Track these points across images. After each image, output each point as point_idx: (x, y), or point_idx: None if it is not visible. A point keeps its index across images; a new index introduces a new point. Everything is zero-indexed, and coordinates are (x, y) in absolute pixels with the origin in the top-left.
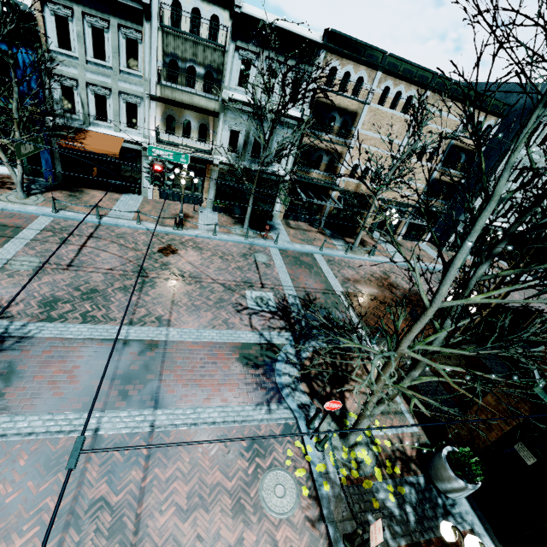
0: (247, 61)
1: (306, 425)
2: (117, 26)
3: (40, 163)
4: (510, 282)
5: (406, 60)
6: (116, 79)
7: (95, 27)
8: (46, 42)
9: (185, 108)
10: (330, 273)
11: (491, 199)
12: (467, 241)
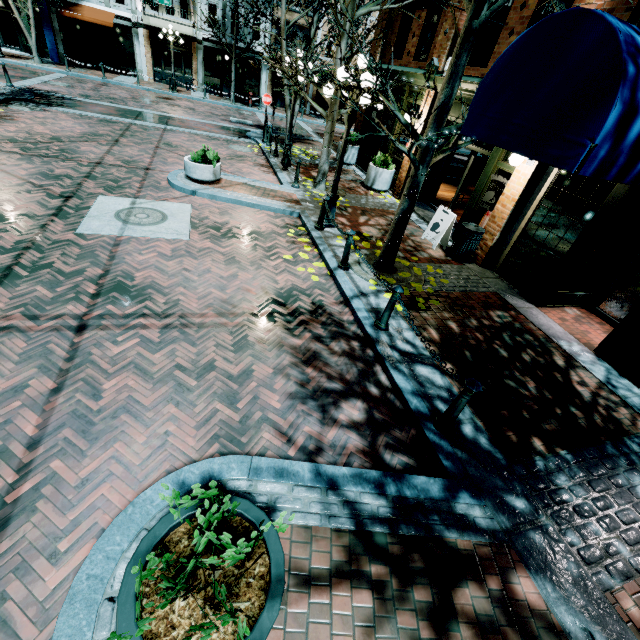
0: None
1: (262, 141)
2: None
3: (44, 42)
4: None
5: None
6: None
7: None
8: None
9: None
10: (306, 126)
11: None
12: None
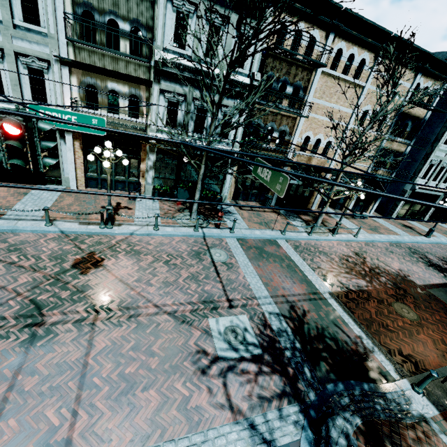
0: (183, 15)
1: None
2: None
3: None
4: None
5: (361, 16)
6: (8, 34)
7: None
8: None
9: (108, 75)
10: (304, 264)
11: None
12: None
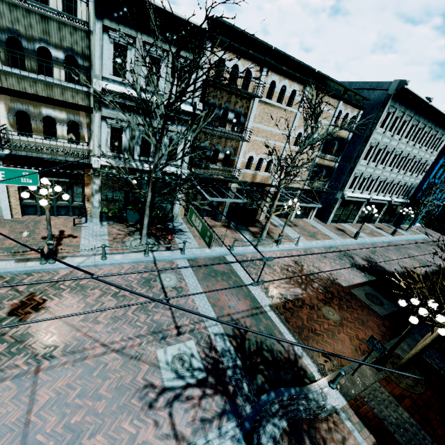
0: (121, 46)
1: None
2: None
3: None
4: None
5: (289, 55)
6: None
7: None
8: None
9: (42, 101)
10: (249, 279)
11: None
12: None
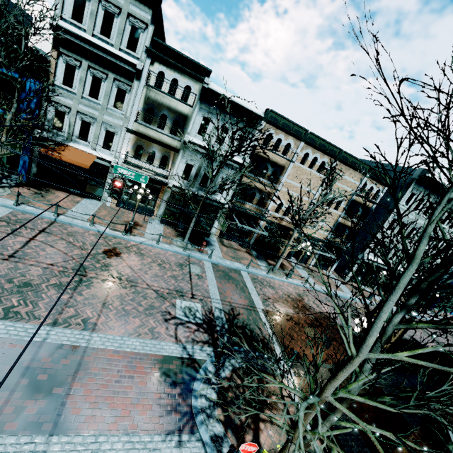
0: (207, 119)
1: None
2: (113, 79)
3: (18, 163)
4: (408, 322)
5: (321, 138)
6: (103, 113)
7: (95, 76)
8: (53, 79)
9: (153, 142)
10: (253, 290)
11: (413, 261)
12: (392, 296)
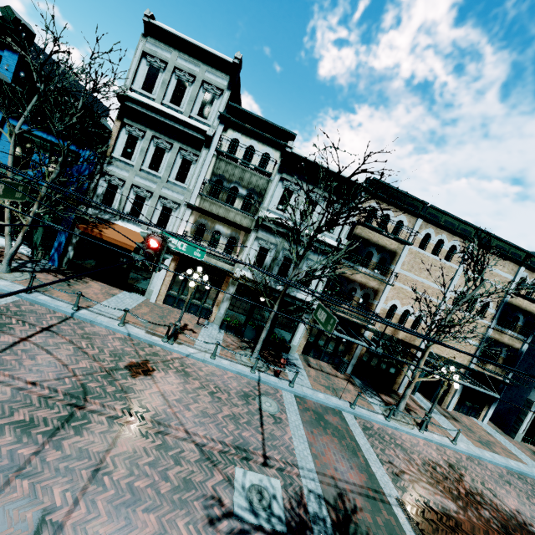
0: (289, 191)
1: None
2: (178, 148)
3: (53, 245)
4: None
5: (447, 212)
6: (161, 185)
7: (159, 147)
8: (112, 151)
9: (219, 219)
10: (371, 451)
11: None
12: None
